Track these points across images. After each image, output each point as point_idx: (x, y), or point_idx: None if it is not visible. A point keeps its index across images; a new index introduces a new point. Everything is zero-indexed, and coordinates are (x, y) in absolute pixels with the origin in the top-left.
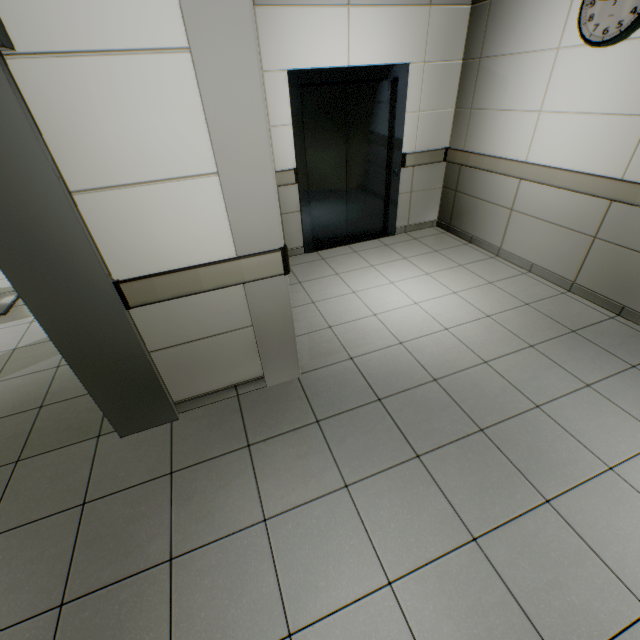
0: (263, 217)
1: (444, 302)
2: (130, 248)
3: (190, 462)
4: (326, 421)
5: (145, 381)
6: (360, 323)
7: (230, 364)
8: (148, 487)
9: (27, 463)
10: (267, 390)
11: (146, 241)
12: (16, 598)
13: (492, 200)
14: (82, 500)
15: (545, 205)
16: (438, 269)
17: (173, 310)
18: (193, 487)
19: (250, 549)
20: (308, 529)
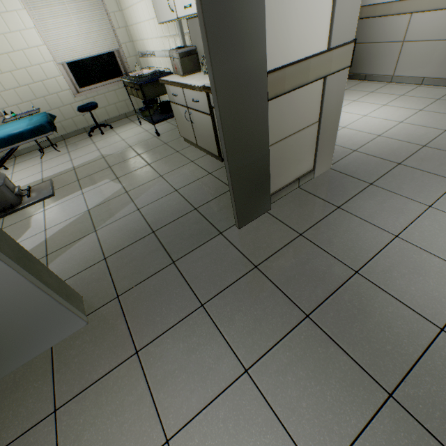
0: (352, 6)
1: (383, 111)
2: (274, 39)
3: (307, 226)
4: (377, 182)
5: (262, 174)
6: (339, 133)
7: (299, 159)
8: (293, 246)
9: (182, 261)
10: (316, 179)
11: (284, 31)
12: (268, 324)
13: (384, 40)
14: (252, 265)
15: (435, 28)
16: (359, 97)
17: (283, 106)
18: (325, 236)
19: (404, 251)
20: (430, 232)
